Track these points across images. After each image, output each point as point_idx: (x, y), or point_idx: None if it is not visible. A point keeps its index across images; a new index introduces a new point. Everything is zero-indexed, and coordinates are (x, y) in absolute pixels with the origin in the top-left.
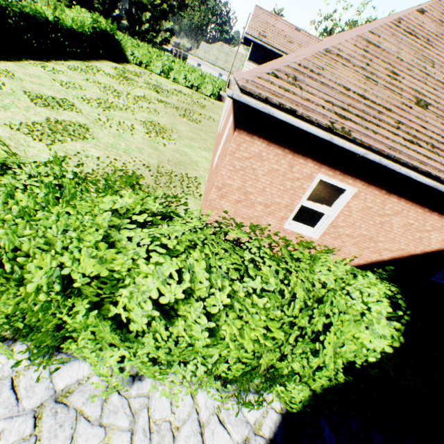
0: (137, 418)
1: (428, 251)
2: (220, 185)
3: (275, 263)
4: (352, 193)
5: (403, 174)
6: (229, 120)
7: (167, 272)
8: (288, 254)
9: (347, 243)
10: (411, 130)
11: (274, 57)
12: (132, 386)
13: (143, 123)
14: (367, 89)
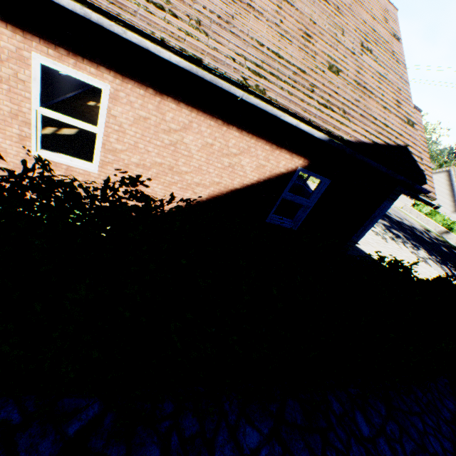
0: None
1: (249, 184)
2: None
3: None
4: (108, 93)
5: (139, 45)
6: None
7: None
8: None
9: (145, 177)
10: None
11: None
12: None
13: None
14: None
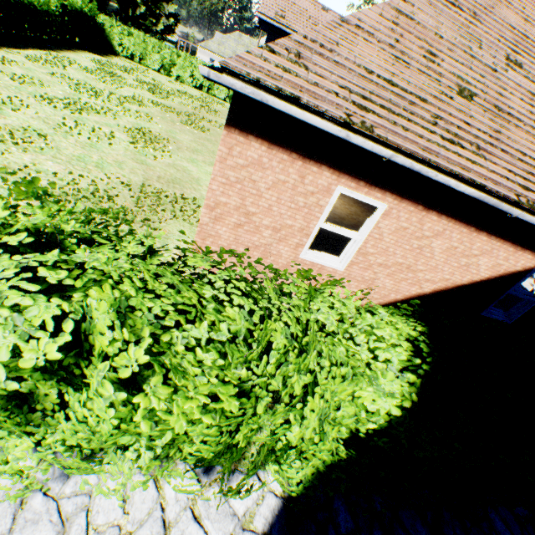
0: (68, 527)
1: (477, 280)
2: (213, 204)
3: (251, 301)
4: (382, 211)
5: (441, 183)
6: None
7: (38, 322)
8: (275, 288)
9: (381, 274)
10: (452, 127)
11: None
12: (67, 481)
13: (128, 130)
14: (396, 73)
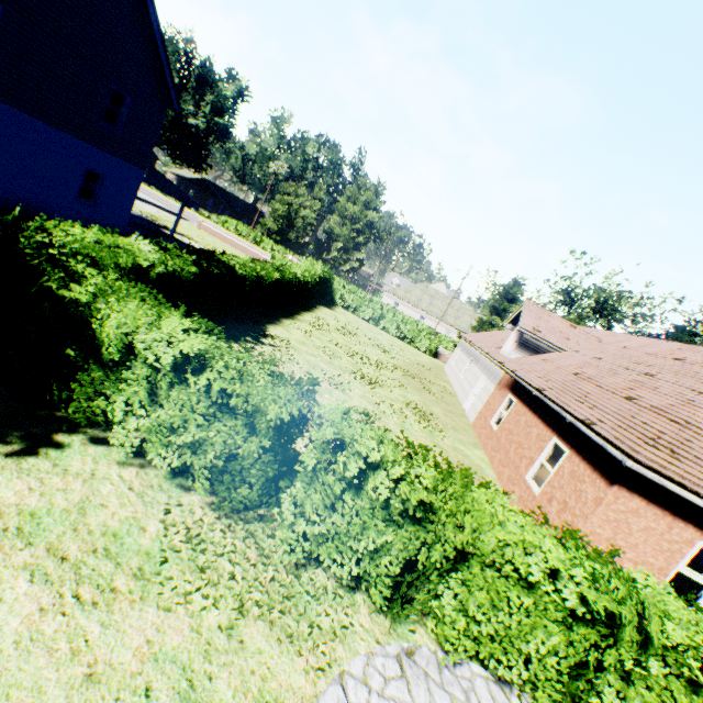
0: None
1: None
2: (587, 531)
3: None
4: None
5: None
6: (551, 442)
7: None
8: None
9: None
10: None
11: (547, 350)
12: None
13: (406, 404)
14: None
